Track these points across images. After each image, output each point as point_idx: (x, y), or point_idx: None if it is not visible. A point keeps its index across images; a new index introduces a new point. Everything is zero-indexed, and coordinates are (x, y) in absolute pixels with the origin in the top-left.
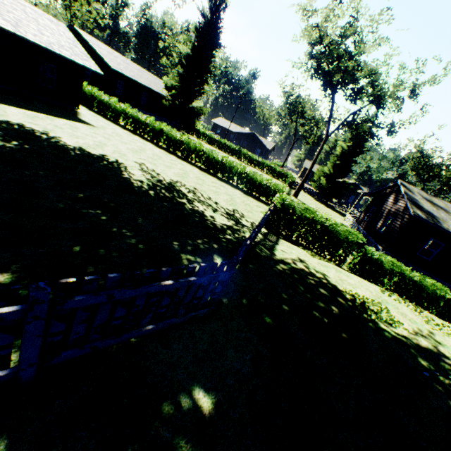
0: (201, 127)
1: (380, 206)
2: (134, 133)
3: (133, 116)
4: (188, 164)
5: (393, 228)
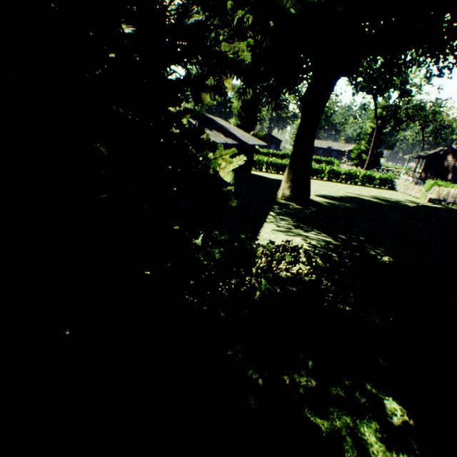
0: (257, 147)
1: (441, 164)
2: (279, 174)
3: (274, 163)
4: (330, 182)
5: None
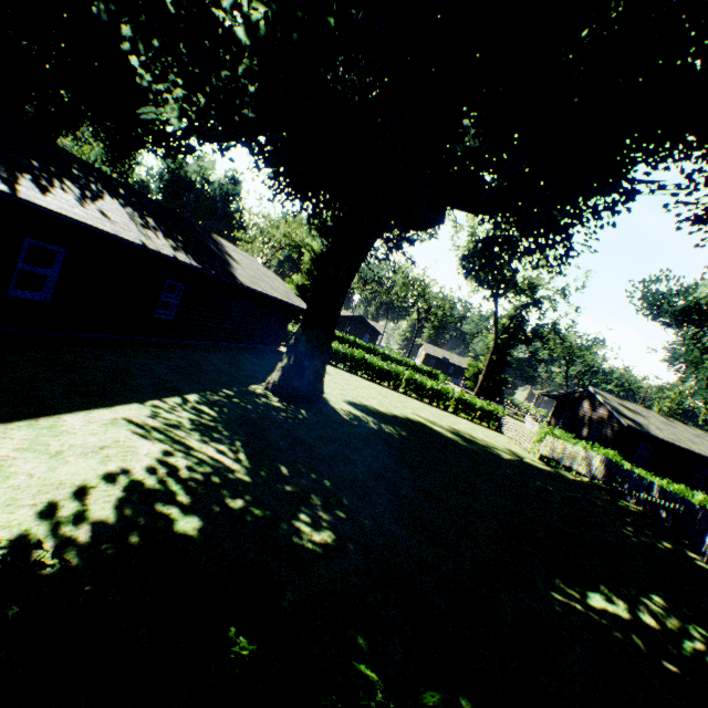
0: None
1: (575, 411)
2: (330, 364)
3: None
4: (406, 396)
5: (606, 437)
